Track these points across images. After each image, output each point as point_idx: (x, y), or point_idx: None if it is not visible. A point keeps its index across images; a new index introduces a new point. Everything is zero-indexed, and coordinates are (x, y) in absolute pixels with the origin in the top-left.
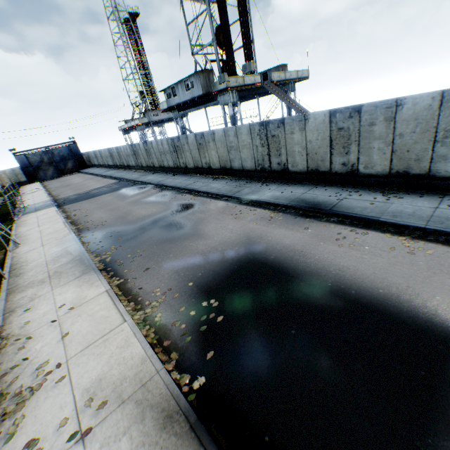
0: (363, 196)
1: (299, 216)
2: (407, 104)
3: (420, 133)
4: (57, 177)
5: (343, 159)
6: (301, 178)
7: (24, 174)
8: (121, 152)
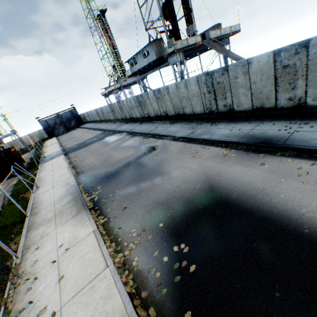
0: (315, 127)
1: (251, 151)
2: None
3: None
4: (66, 132)
5: (289, 95)
6: (247, 116)
7: (46, 133)
8: (103, 111)
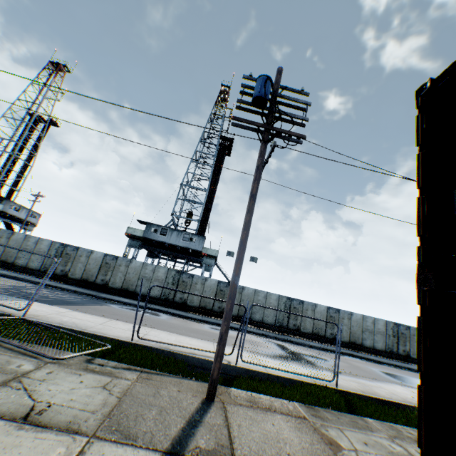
0: (351, 351)
1: (350, 357)
2: (354, 315)
3: (358, 327)
4: None
5: (331, 331)
6: (308, 337)
7: None
8: (3, 239)
